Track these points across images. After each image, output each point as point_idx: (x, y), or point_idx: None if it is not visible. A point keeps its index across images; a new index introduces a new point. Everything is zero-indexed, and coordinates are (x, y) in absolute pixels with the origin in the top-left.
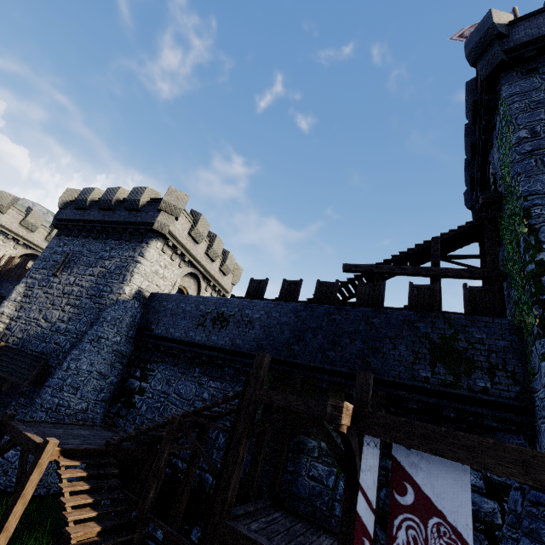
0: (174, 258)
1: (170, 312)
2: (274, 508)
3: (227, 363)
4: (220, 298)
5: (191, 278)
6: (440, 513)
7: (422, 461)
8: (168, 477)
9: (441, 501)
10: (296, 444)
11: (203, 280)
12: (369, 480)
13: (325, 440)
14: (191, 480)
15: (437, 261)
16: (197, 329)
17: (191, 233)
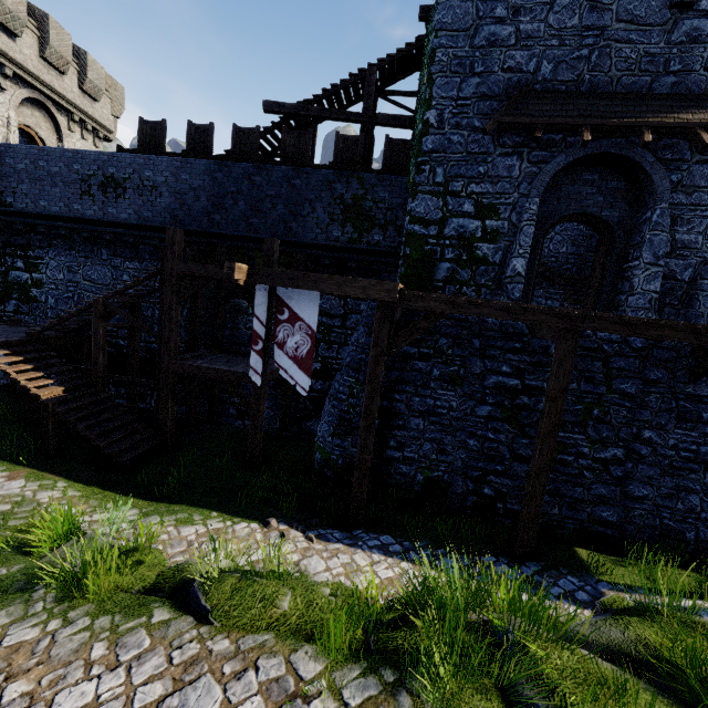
0: None
1: (28, 177)
2: (219, 353)
3: (141, 240)
4: (100, 153)
5: (33, 108)
6: (302, 319)
7: (295, 294)
8: (113, 355)
9: (303, 314)
10: (232, 307)
11: (59, 112)
12: (261, 311)
13: (243, 296)
14: (137, 349)
15: (369, 102)
16: (84, 201)
17: None
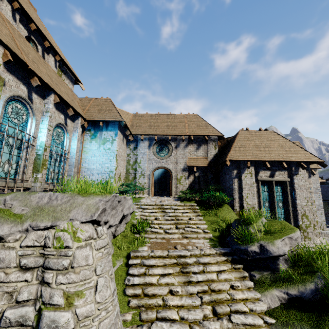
0: None
1: None
2: None
3: None
4: None
5: None
6: None
7: None
8: None
9: None
10: None
11: None
12: None
13: None
14: None
15: None
16: None
17: None
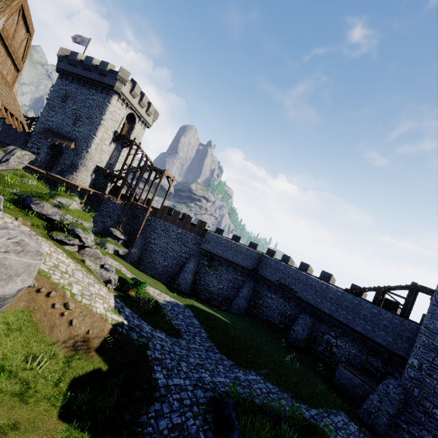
0: None
1: None
2: None
3: None
4: None
5: None
6: None
7: None
8: None
9: None
10: None
11: None
12: None
13: None
14: None
15: None
16: None
17: None
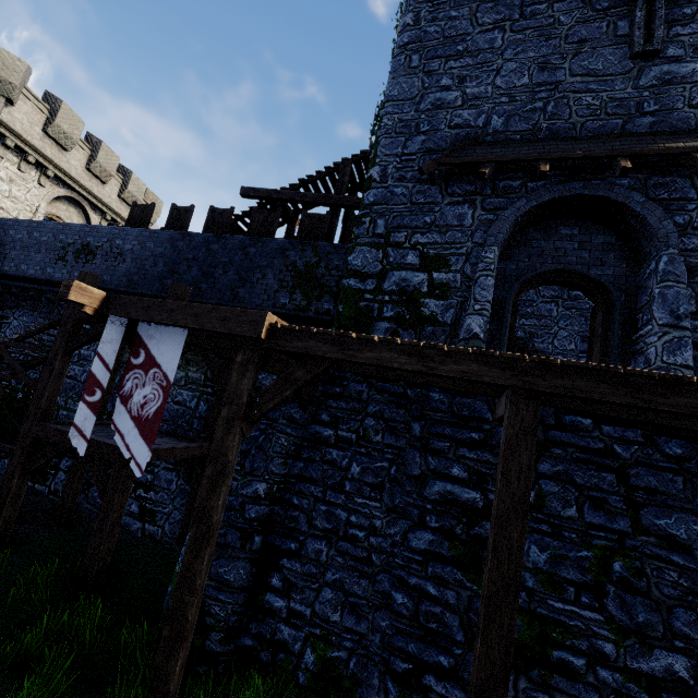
0: (26, 169)
1: (20, 244)
2: None
3: None
4: (85, 225)
5: (70, 205)
6: (159, 365)
7: (157, 332)
8: None
9: (162, 358)
10: None
11: (94, 211)
12: (109, 350)
13: None
14: None
15: (341, 189)
16: (57, 265)
17: (47, 131)
